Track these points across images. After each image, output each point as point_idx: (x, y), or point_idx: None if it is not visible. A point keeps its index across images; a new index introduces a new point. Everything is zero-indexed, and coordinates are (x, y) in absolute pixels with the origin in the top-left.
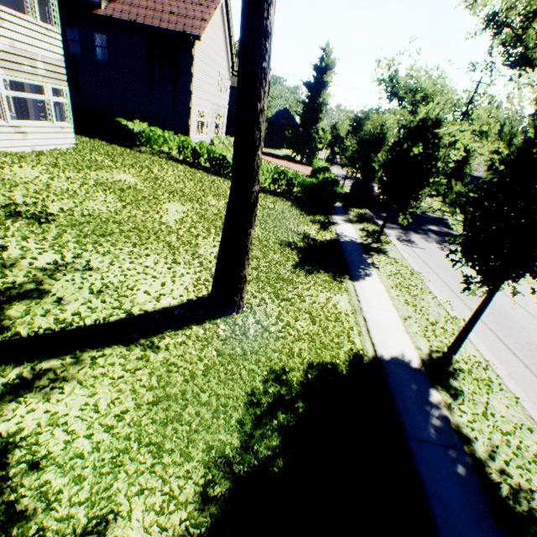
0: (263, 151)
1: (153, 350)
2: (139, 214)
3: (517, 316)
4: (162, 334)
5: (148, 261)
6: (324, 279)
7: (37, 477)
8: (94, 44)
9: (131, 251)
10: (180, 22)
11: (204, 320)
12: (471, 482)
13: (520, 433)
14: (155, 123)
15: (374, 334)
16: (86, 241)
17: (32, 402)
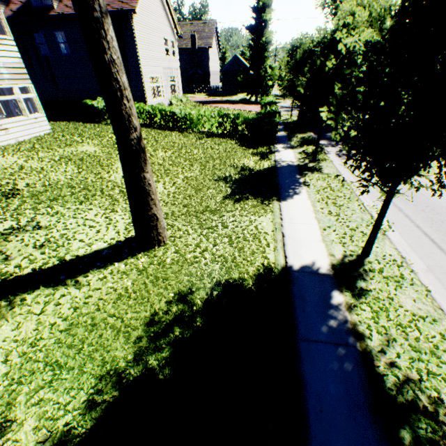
0: (220, 100)
1: (76, 287)
2: (92, 176)
3: None
4: (88, 273)
5: (90, 214)
6: (251, 205)
7: None
8: (57, 41)
9: (77, 208)
10: (117, 1)
11: (127, 257)
12: (354, 376)
13: (423, 325)
14: None
15: (289, 247)
16: (40, 206)
17: None
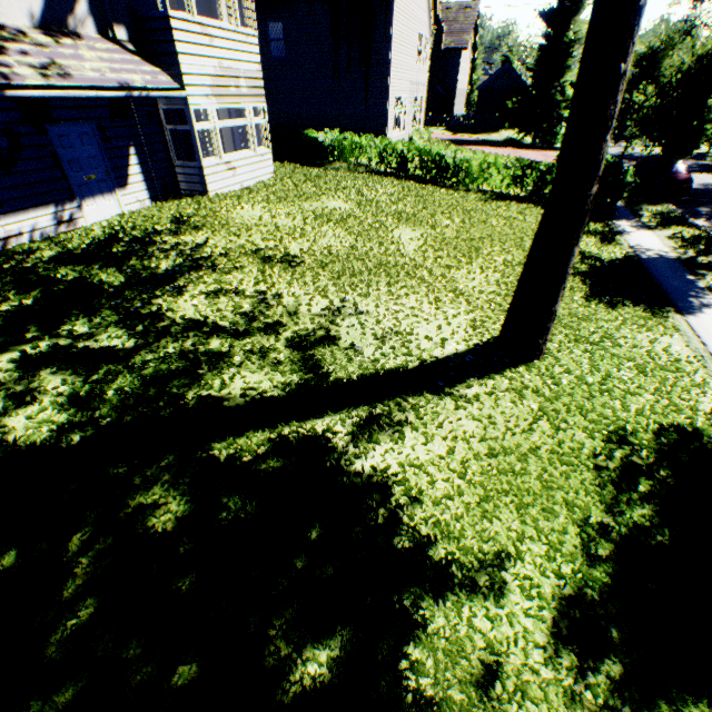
0: (473, 139)
1: (465, 400)
2: (374, 247)
3: None
4: (463, 383)
5: (410, 302)
6: (635, 315)
7: (422, 509)
8: (268, 38)
9: (388, 291)
10: None
11: (502, 369)
12: None
13: None
14: (342, 128)
15: None
16: (341, 283)
17: (385, 443)
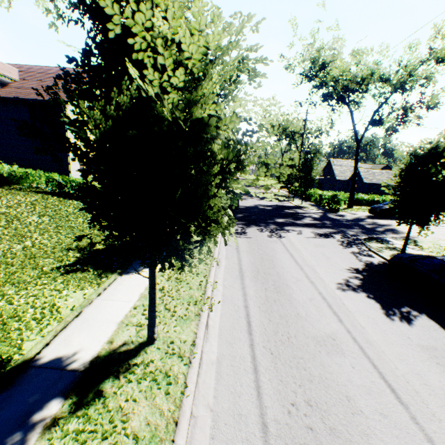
0: None
1: None
2: None
3: (294, 288)
4: None
5: None
6: (82, 277)
7: None
8: None
9: None
10: None
11: None
12: None
13: None
14: (42, 167)
15: (68, 331)
16: None
17: None
